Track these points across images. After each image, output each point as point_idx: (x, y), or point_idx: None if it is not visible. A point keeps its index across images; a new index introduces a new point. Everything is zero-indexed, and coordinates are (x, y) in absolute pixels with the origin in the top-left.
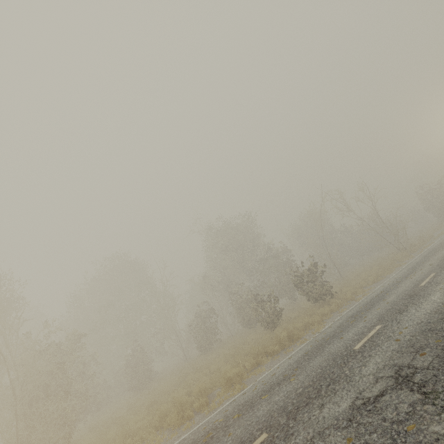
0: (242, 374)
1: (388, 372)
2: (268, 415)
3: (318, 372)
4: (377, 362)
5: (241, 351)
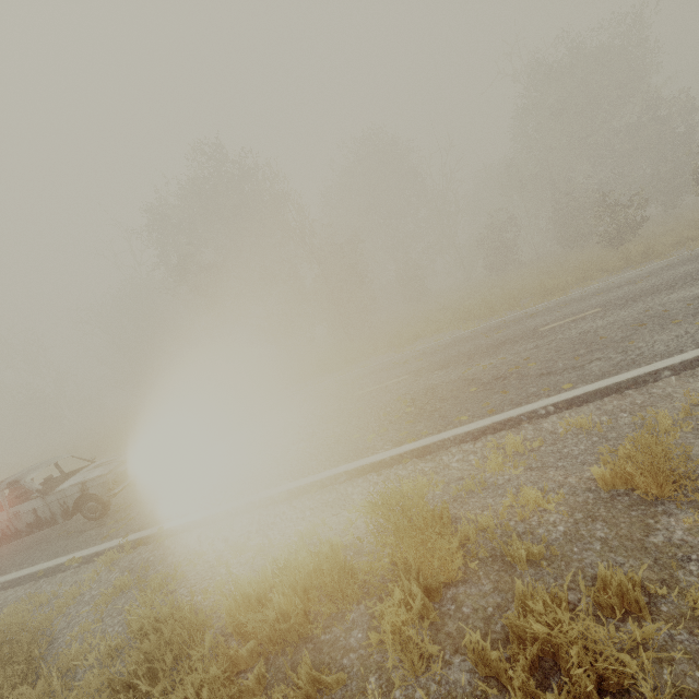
0: (563, 286)
1: None
2: (602, 302)
3: (677, 277)
4: None
5: (560, 268)
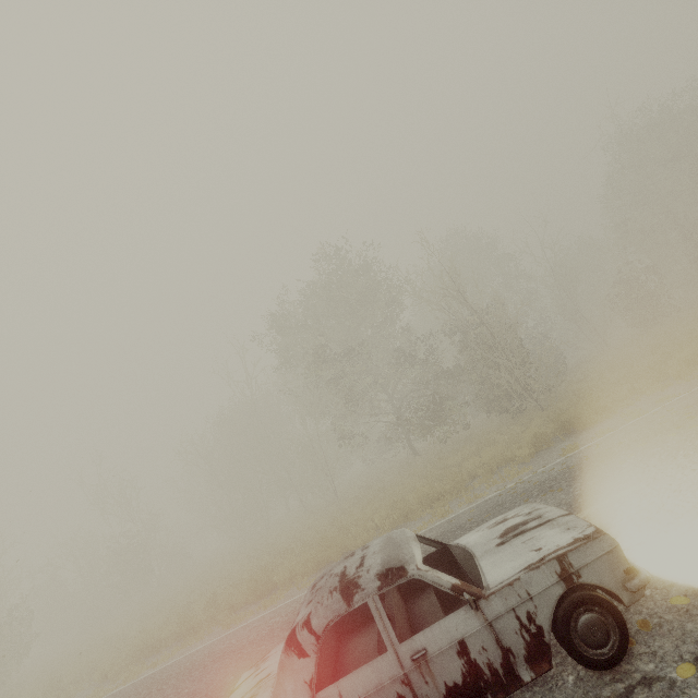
0: None
1: None
2: None
3: None
4: None
5: None
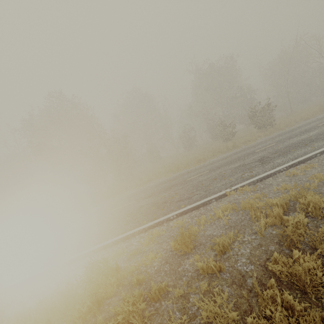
0: (205, 158)
1: (258, 158)
2: (211, 168)
3: (235, 158)
4: (258, 155)
5: (207, 150)
